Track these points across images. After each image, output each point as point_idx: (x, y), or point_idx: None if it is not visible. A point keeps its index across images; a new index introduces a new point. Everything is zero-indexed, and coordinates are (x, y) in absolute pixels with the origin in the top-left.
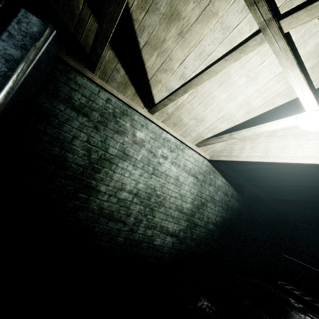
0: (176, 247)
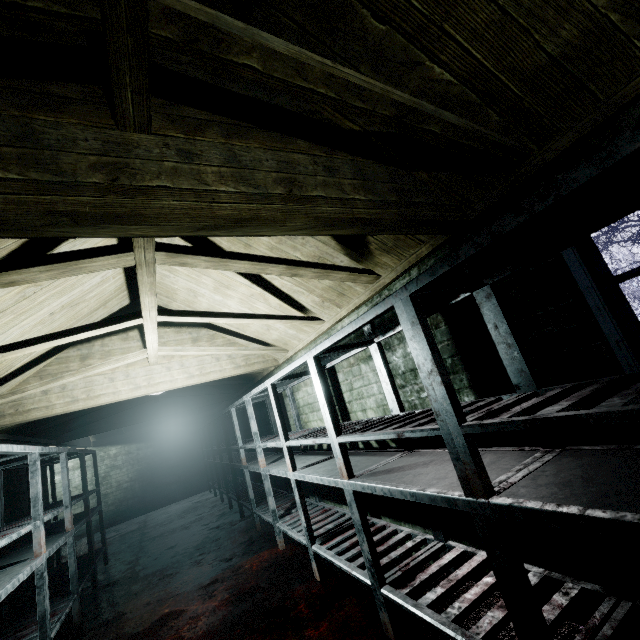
0: (95, 519)
